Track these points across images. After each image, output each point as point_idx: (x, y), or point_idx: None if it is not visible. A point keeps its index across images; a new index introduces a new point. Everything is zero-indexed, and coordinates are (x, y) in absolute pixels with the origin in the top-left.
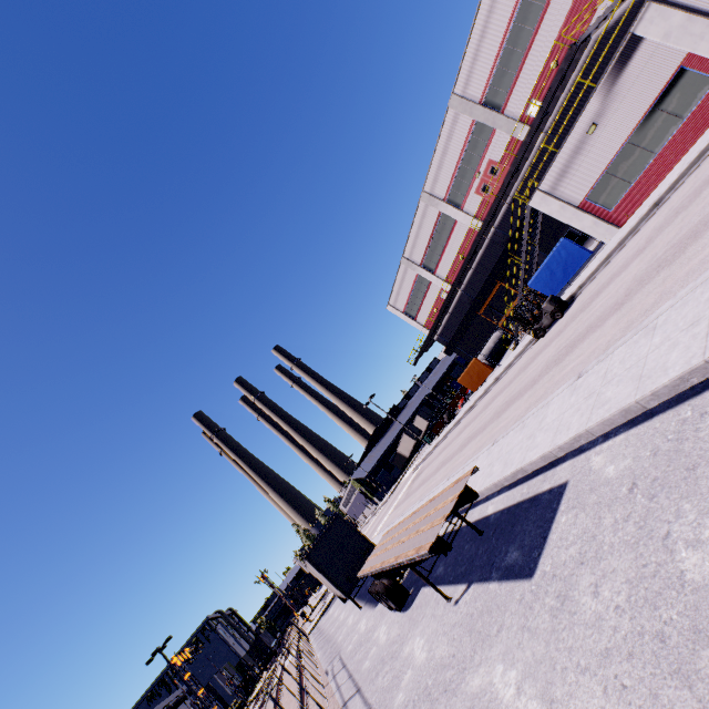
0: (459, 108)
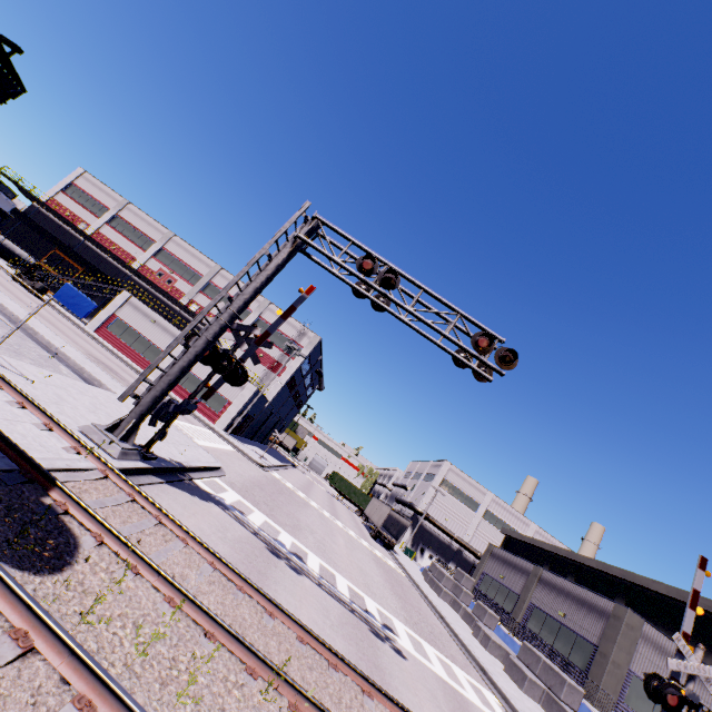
0: (214, 270)
